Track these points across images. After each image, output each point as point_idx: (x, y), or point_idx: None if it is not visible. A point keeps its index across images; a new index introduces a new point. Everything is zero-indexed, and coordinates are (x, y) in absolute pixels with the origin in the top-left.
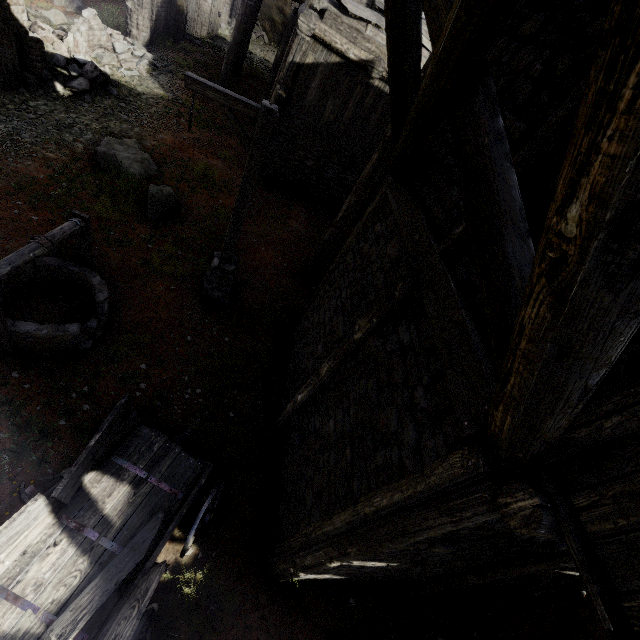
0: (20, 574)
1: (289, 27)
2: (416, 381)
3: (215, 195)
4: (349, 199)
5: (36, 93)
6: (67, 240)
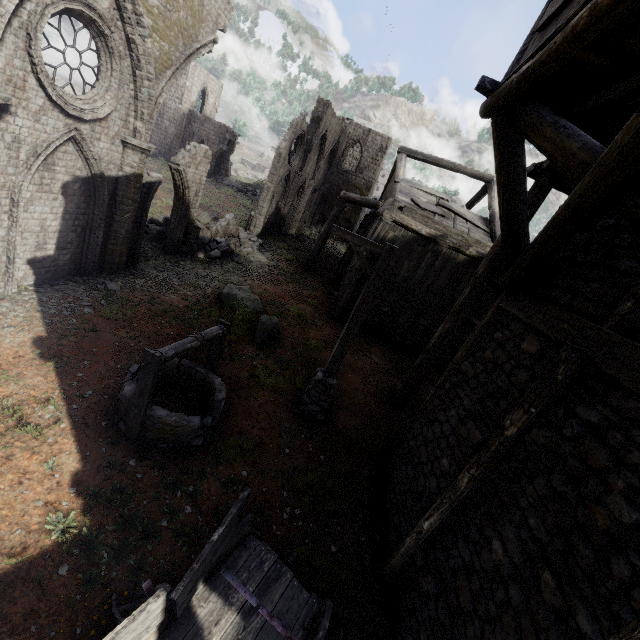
0: None
1: (366, 222)
2: (639, 455)
3: (306, 329)
4: (442, 327)
5: (186, 257)
6: (212, 340)
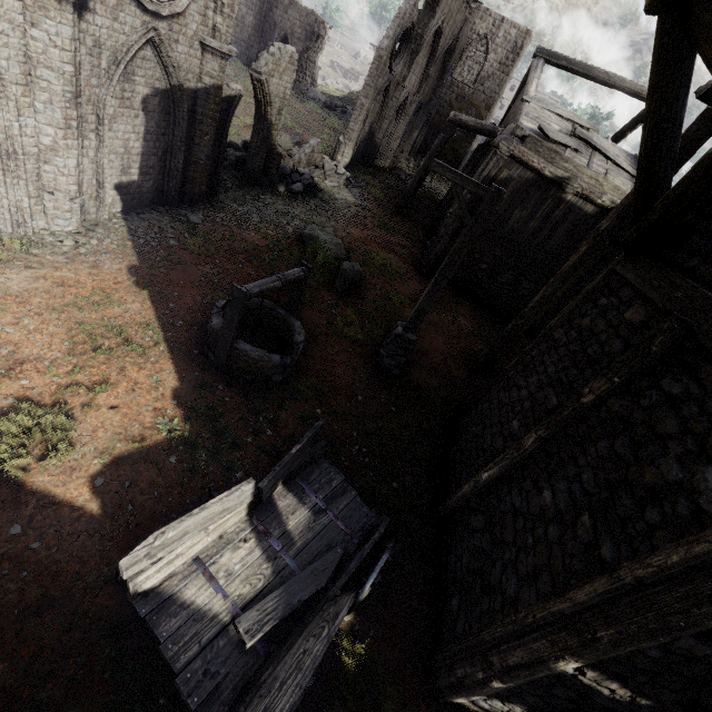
0: (216, 555)
1: (478, 155)
2: (707, 426)
3: (390, 282)
4: (544, 290)
5: (266, 190)
6: (293, 282)
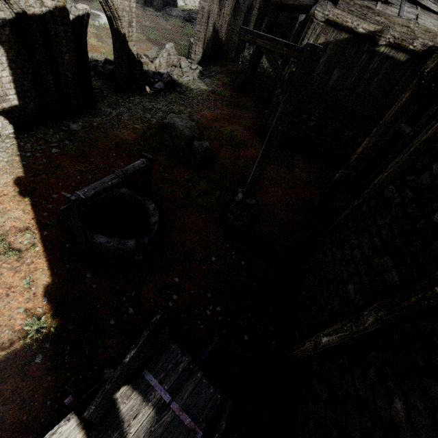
0: None
1: (298, 30)
2: None
3: (237, 149)
4: (367, 141)
5: (135, 93)
6: (135, 174)
